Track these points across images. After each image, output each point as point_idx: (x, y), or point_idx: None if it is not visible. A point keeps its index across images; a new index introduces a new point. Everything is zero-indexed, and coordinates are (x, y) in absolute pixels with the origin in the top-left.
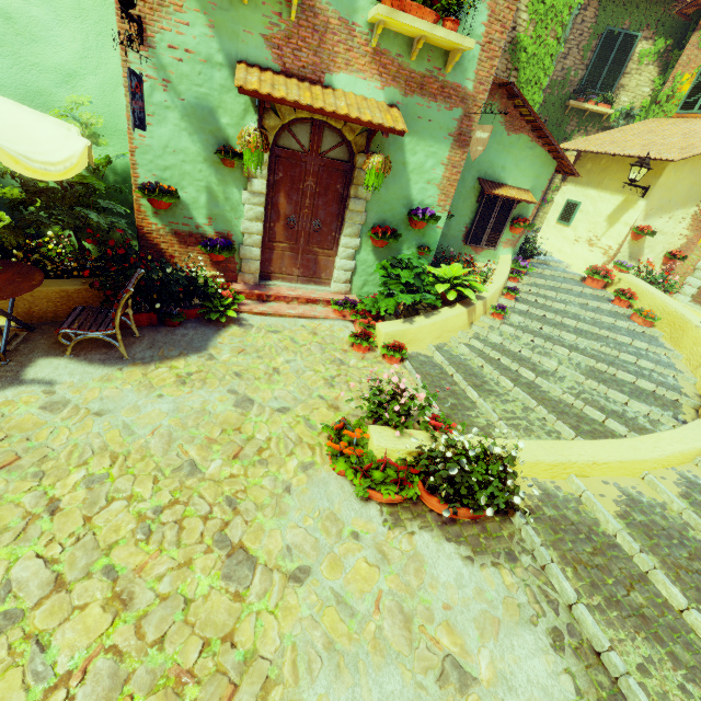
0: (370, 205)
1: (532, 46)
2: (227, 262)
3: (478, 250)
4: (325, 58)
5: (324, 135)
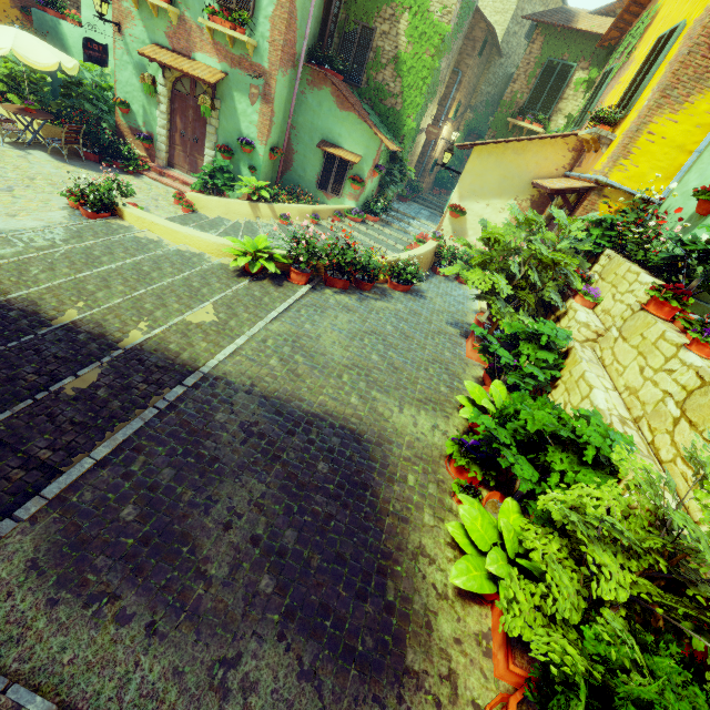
0: (220, 131)
1: (412, 61)
2: (152, 150)
3: (329, 196)
4: (192, 45)
5: (198, 87)
